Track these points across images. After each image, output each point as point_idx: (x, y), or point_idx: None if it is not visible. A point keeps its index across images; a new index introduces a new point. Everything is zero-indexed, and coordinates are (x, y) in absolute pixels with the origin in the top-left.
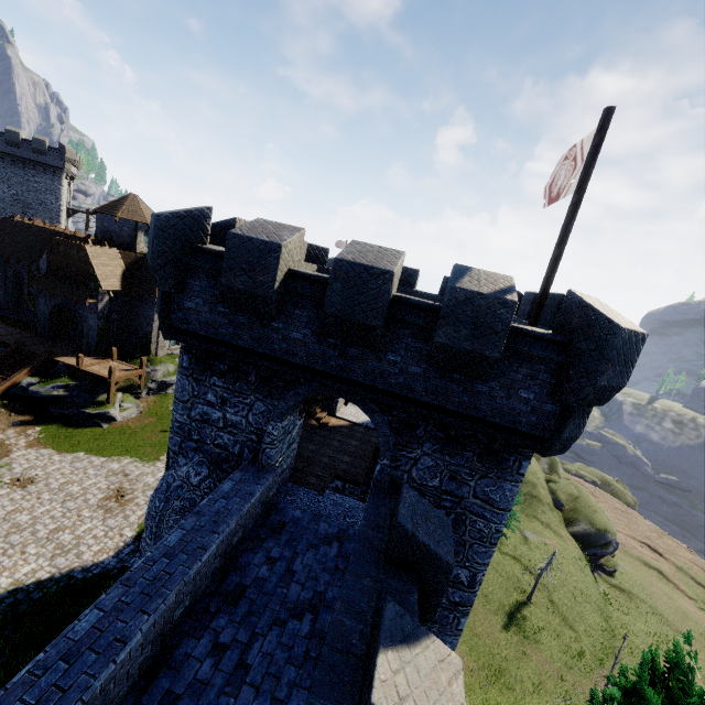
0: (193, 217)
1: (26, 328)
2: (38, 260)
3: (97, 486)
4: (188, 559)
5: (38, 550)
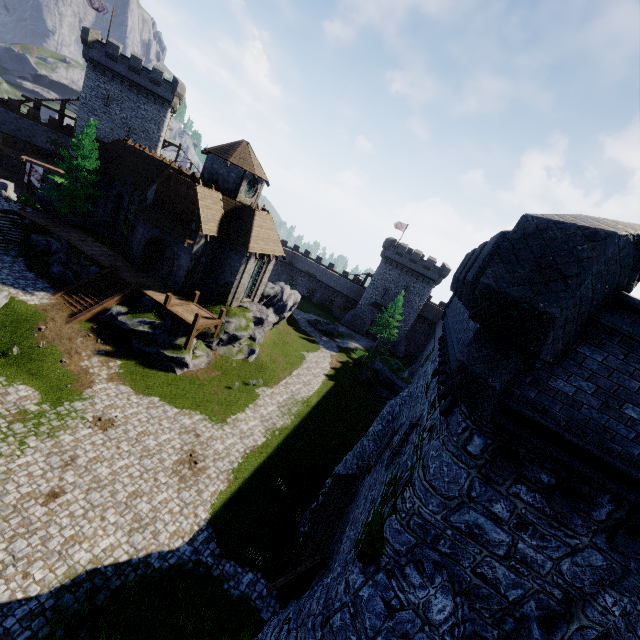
0: None
1: (118, 251)
2: (142, 187)
3: (171, 443)
4: None
5: (116, 518)
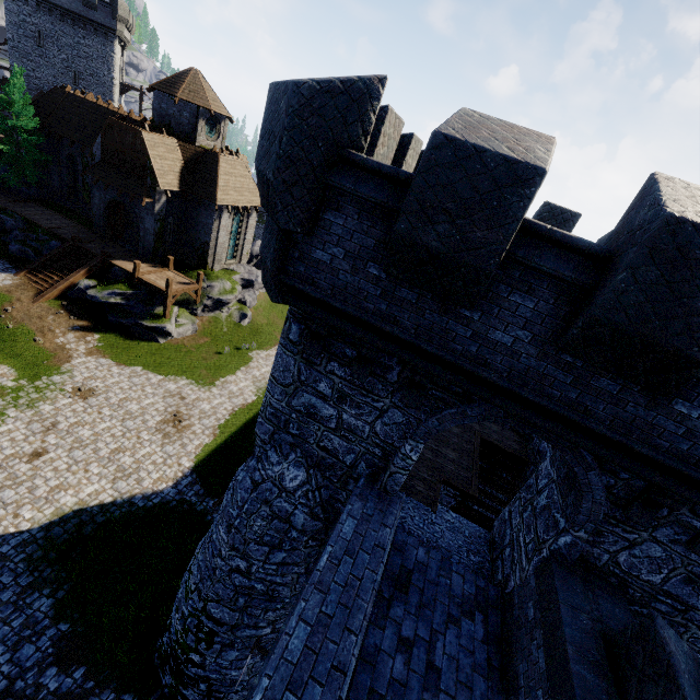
0: (352, 94)
1: (82, 222)
2: (91, 144)
3: (155, 407)
4: (324, 695)
5: (100, 470)
